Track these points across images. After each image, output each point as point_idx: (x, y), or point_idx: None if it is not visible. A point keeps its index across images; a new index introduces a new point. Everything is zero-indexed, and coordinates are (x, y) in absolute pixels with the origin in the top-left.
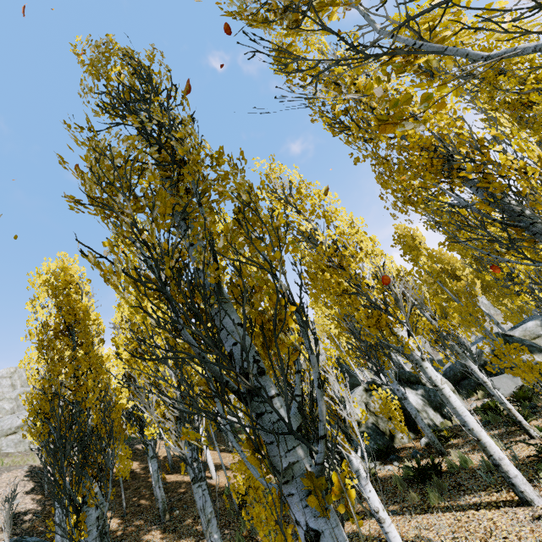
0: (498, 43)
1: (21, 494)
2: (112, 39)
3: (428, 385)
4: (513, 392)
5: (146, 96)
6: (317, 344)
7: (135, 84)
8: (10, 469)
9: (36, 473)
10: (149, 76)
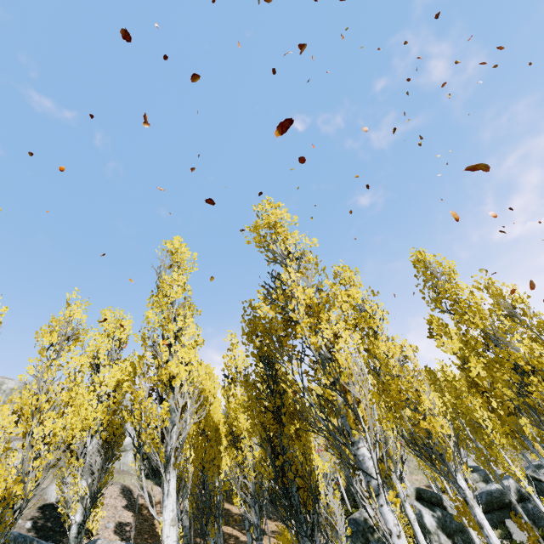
0: (464, 310)
1: (120, 507)
2: (257, 326)
3: (449, 510)
4: (509, 541)
5: (273, 387)
6: (318, 509)
7: (265, 351)
8: (110, 483)
9: (127, 492)
10: (276, 382)
